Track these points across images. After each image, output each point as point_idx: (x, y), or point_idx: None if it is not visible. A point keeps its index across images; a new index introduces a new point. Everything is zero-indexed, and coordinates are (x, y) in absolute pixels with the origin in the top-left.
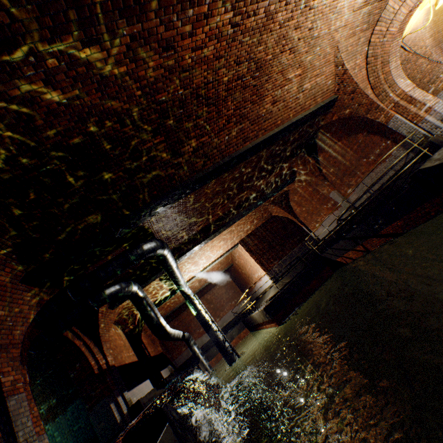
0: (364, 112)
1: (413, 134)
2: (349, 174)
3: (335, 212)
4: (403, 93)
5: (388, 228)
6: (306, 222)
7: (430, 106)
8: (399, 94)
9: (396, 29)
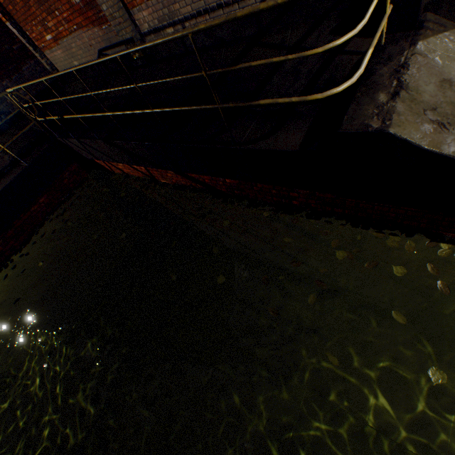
0: None
1: None
2: None
3: (94, 29)
4: None
5: (206, 176)
6: (14, 12)
7: None
8: None
9: None
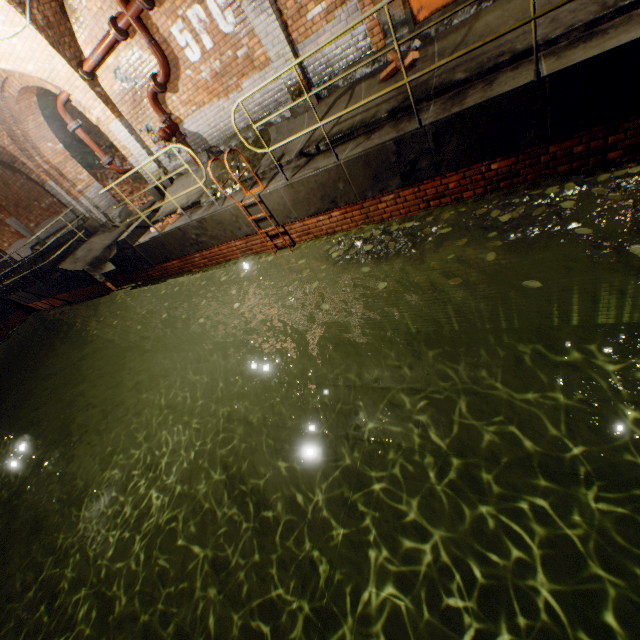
0: (10, 160)
1: (75, 208)
2: (26, 208)
3: (25, 239)
4: (53, 163)
5: (62, 295)
6: None
7: (82, 190)
8: (48, 162)
9: (17, 95)
